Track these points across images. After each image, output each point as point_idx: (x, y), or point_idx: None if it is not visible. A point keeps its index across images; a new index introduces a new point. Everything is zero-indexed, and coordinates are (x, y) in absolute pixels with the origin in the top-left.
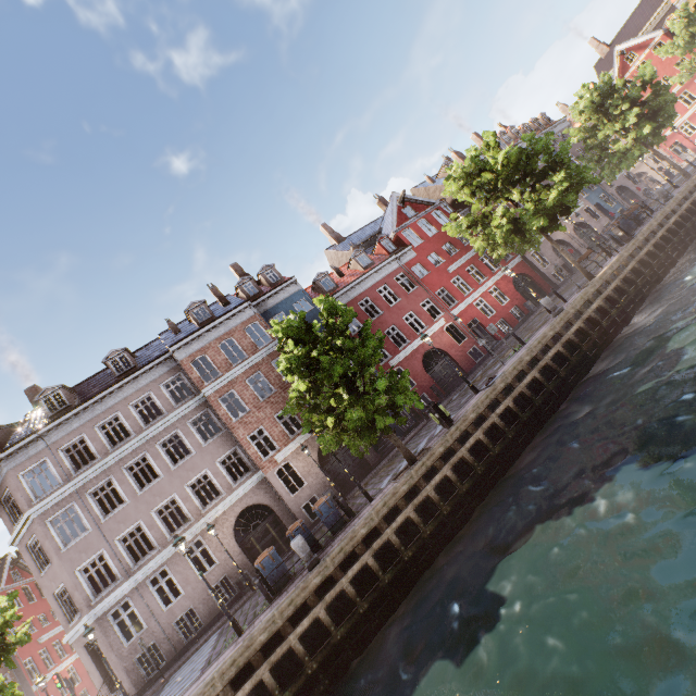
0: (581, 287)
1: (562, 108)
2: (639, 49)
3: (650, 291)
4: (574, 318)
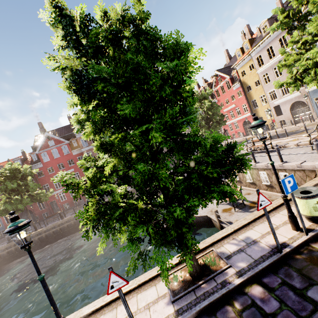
0: (34, 230)
1: (203, 81)
2: (223, 78)
3: (44, 246)
4: (1, 251)
